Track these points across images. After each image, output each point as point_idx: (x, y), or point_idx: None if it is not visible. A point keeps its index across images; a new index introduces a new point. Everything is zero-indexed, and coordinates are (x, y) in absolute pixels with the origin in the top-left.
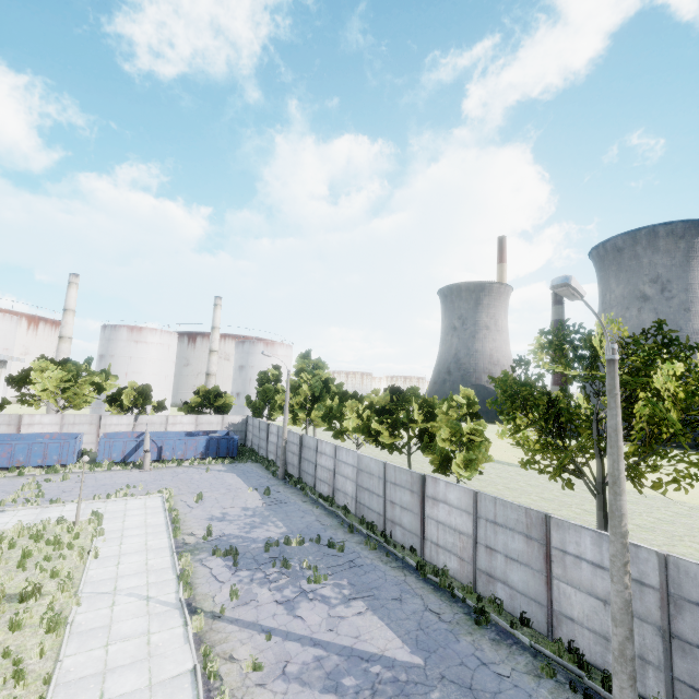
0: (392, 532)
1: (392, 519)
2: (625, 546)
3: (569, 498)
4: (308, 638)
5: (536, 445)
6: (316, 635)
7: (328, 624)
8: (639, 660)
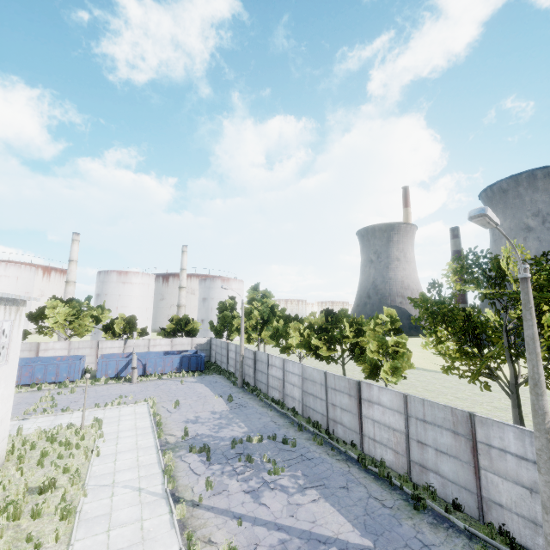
0: (334, 429)
1: (334, 418)
2: (549, 441)
3: (480, 397)
4: (272, 523)
5: (456, 353)
6: (279, 520)
7: (288, 510)
8: None
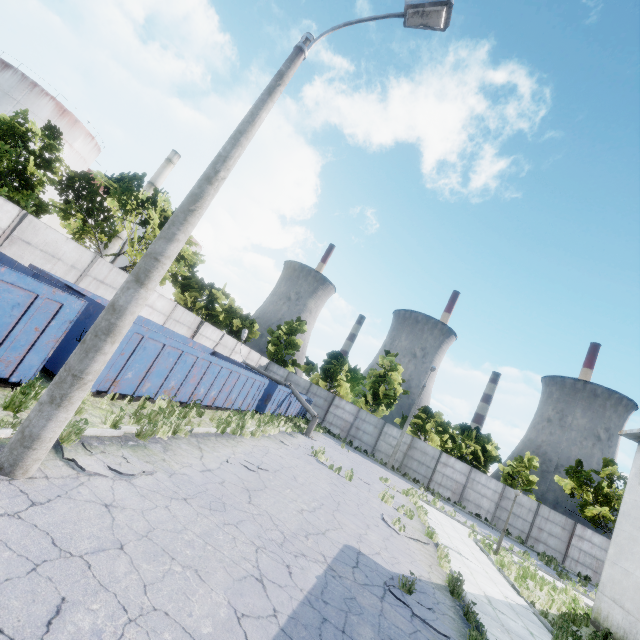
0: (535, 545)
1: (537, 538)
2: None
3: None
4: None
5: None
6: None
7: None
8: None
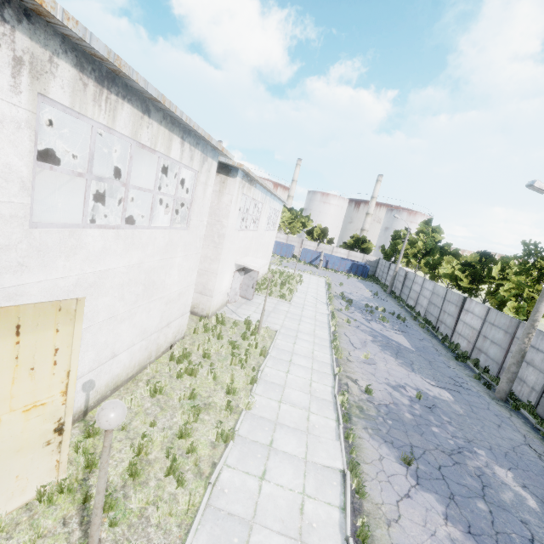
0: (439, 327)
1: (441, 320)
2: (532, 325)
3: None
4: (370, 327)
5: (540, 287)
6: (373, 328)
7: (380, 329)
8: (531, 389)
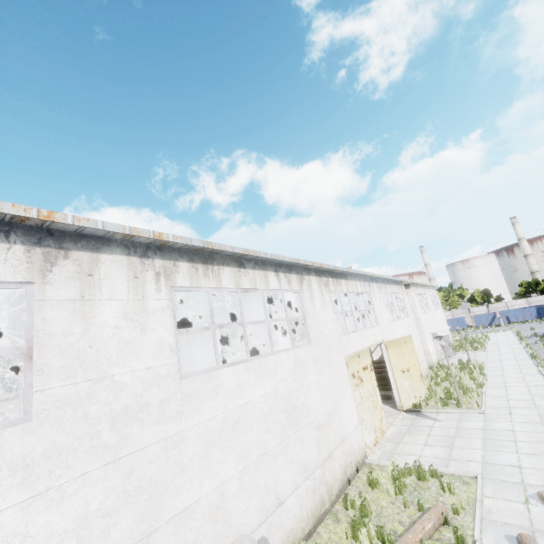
0: None
1: None
2: None
3: None
4: None
5: None
6: None
7: None
8: None
